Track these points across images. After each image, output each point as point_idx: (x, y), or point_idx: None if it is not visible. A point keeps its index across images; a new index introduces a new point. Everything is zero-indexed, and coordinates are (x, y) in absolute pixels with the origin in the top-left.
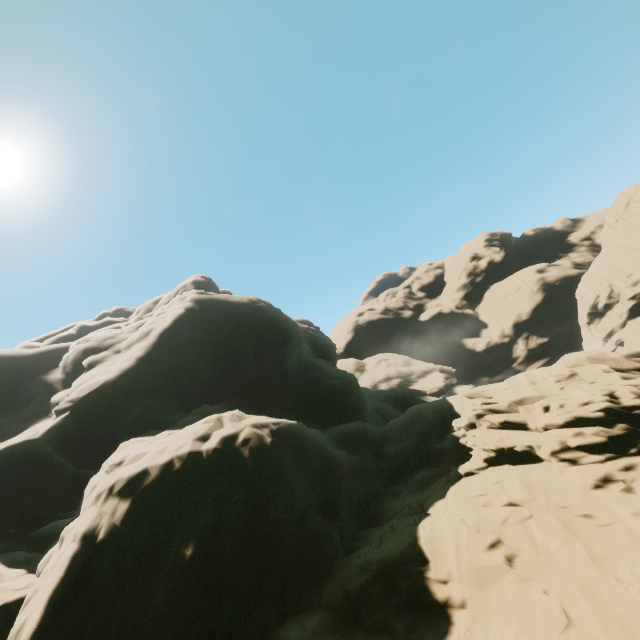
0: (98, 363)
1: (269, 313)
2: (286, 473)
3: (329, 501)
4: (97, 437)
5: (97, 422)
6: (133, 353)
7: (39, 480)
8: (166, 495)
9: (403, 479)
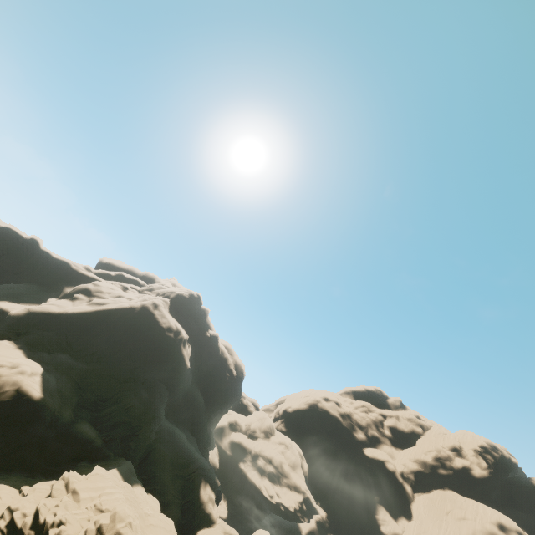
0: (76, 300)
1: (166, 342)
2: None
3: None
4: (17, 330)
5: (26, 324)
6: (82, 308)
7: None
8: None
9: (50, 478)
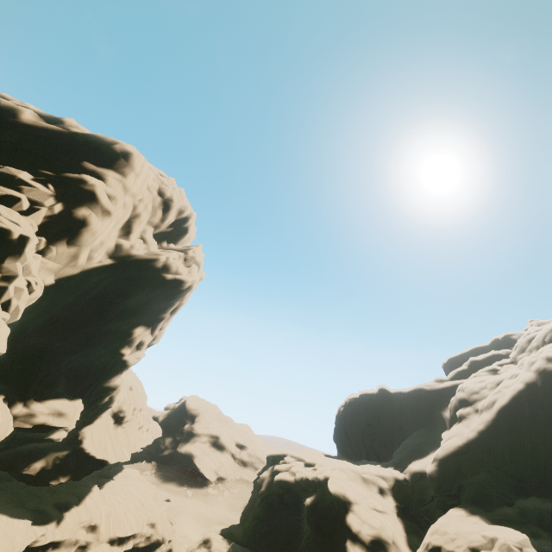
0: (463, 418)
1: None
2: None
3: None
4: (448, 489)
5: (449, 477)
6: (477, 424)
7: (427, 498)
8: None
9: None
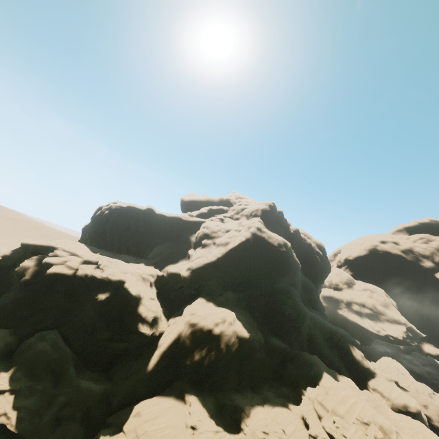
0: (206, 246)
1: (283, 256)
2: (231, 355)
3: (242, 370)
4: (194, 286)
5: (196, 280)
6: (217, 253)
7: (176, 288)
8: (199, 335)
9: (280, 383)
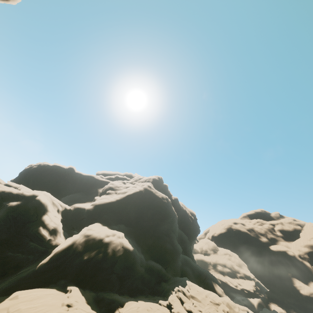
0: (109, 194)
1: (165, 205)
2: (115, 259)
3: (123, 277)
4: (94, 216)
5: (97, 212)
6: (117, 197)
7: (79, 218)
8: (91, 243)
9: (155, 295)
